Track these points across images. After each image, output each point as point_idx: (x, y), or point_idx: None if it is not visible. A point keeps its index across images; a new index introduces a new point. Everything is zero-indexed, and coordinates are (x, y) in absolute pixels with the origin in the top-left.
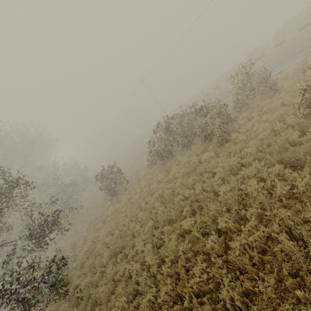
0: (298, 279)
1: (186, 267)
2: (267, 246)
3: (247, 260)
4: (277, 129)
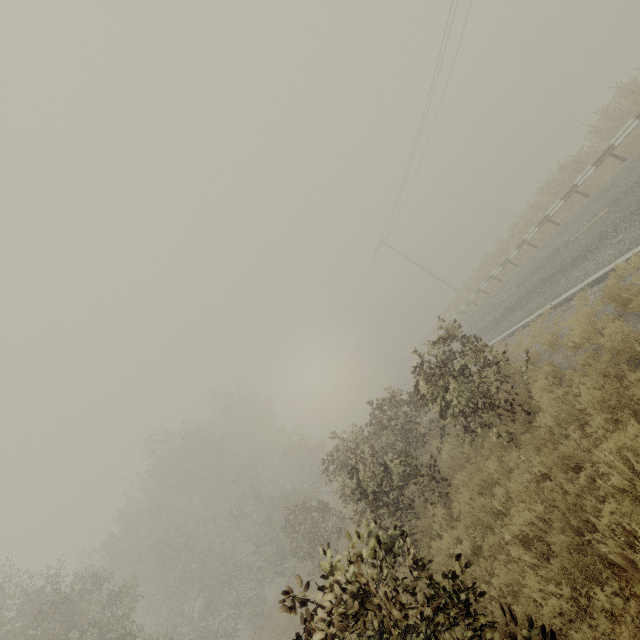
0: None
1: None
2: None
3: None
4: None
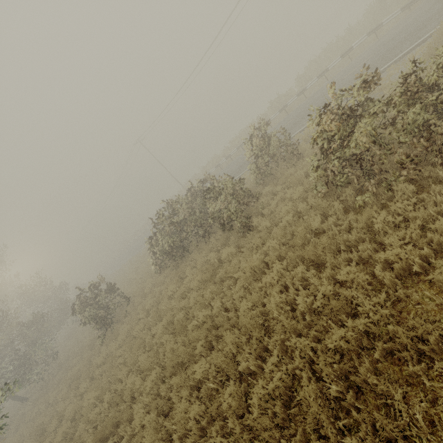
0: (322, 440)
1: (201, 442)
2: (293, 389)
3: (267, 421)
4: (301, 210)
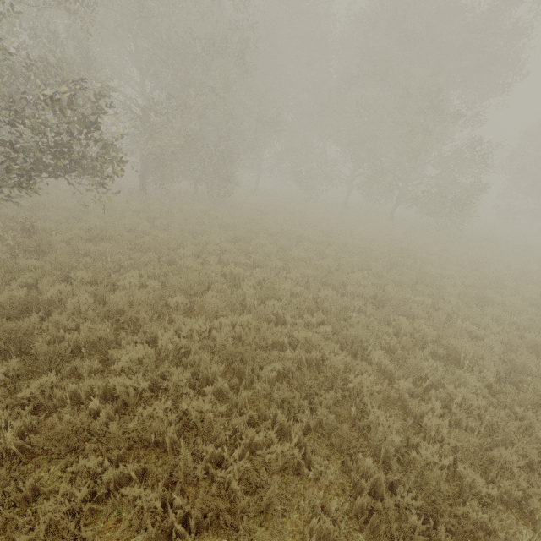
0: None
1: None
2: None
3: None
4: None
